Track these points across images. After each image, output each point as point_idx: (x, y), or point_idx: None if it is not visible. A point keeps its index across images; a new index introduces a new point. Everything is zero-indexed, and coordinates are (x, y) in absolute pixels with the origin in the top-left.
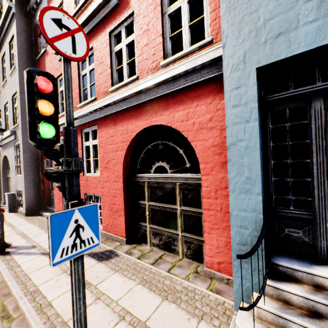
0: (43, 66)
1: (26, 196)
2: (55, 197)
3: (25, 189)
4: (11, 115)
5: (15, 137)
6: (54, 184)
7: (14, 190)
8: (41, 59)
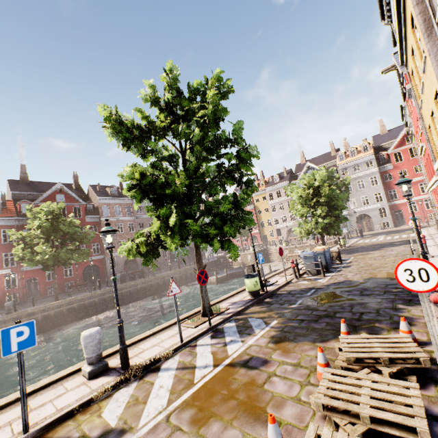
0: (389, 184)
1: (392, 222)
2: (405, 220)
3: (392, 220)
4: (372, 199)
5: (380, 206)
6: (403, 217)
7: (377, 223)
8: (388, 182)
